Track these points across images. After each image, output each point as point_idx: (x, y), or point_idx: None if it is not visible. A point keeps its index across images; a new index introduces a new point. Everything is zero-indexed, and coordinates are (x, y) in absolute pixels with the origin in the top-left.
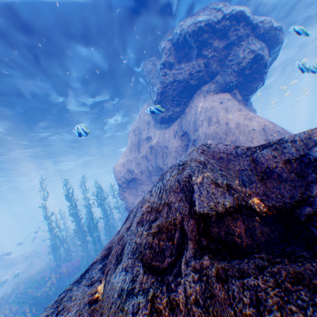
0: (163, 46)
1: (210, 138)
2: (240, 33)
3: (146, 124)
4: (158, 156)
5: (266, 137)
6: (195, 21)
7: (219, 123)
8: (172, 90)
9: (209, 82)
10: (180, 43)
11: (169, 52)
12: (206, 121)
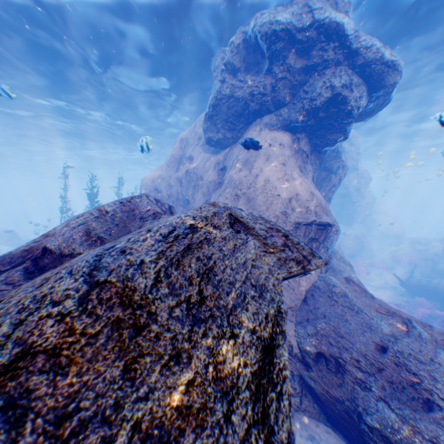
0: (232, 40)
1: (232, 186)
2: (327, 57)
3: (198, 138)
4: (190, 185)
5: (284, 209)
6: (273, 19)
7: (251, 171)
8: (227, 107)
9: (272, 113)
10: (253, 43)
11: (238, 52)
12: (241, 164)
